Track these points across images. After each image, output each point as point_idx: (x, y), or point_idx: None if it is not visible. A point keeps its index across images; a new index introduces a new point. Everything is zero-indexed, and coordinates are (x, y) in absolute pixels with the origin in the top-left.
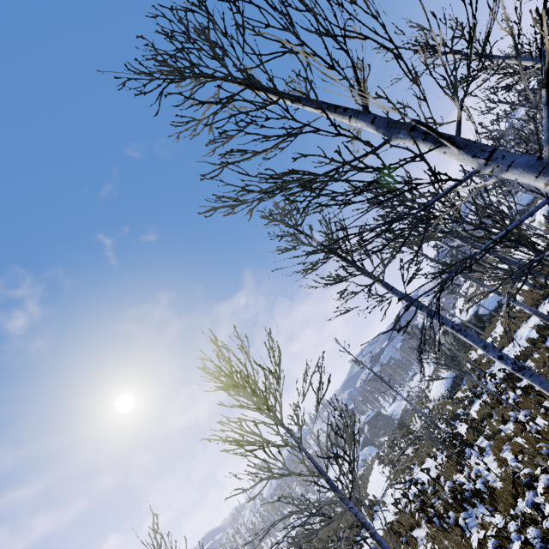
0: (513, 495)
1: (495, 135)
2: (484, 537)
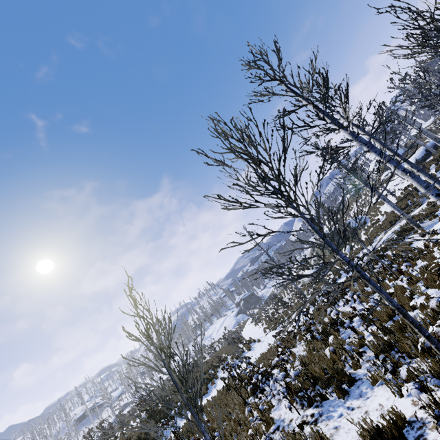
0: (388, 314)
1: (424, 68)
2: (420, 302)
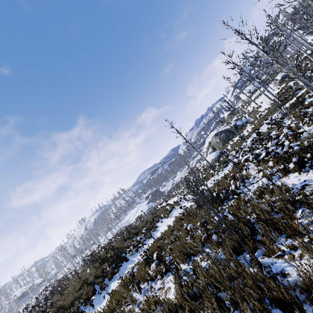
0: None
1: None
2: None
